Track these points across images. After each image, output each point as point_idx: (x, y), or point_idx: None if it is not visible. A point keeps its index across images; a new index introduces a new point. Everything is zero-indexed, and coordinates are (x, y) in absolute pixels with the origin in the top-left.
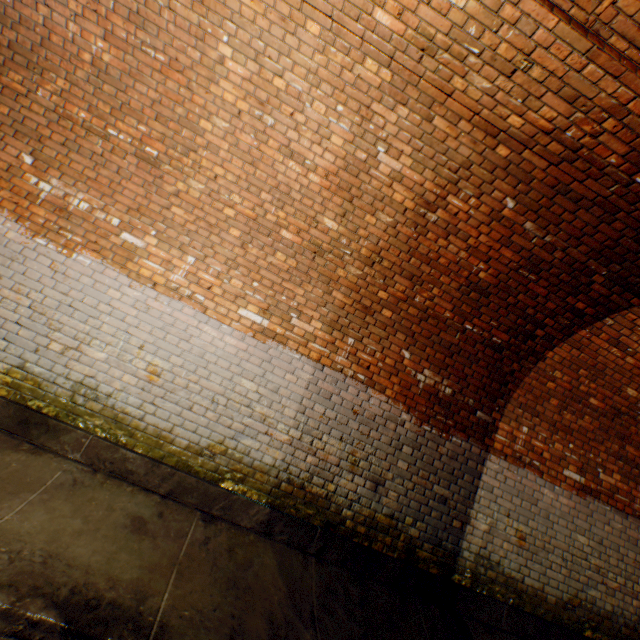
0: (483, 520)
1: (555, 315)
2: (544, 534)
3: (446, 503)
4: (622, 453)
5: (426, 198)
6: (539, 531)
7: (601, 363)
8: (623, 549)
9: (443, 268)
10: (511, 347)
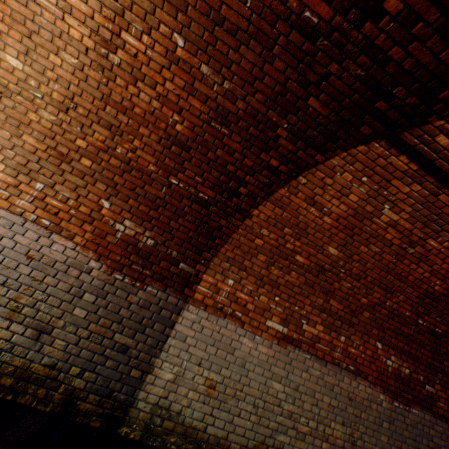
0: (169, 369)
1: (255, 173)
2: (238, 382)
3: (127, 352)
4: (327, 306)
5: (102, 35)
6: (232, 379)
7: (303, 222)
8: (319, 394)
9: (141, 119)
10: (219, 204)
